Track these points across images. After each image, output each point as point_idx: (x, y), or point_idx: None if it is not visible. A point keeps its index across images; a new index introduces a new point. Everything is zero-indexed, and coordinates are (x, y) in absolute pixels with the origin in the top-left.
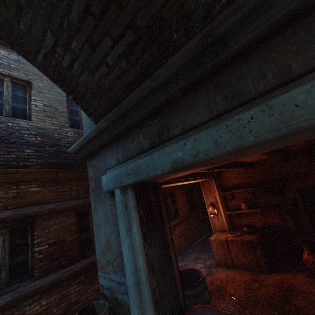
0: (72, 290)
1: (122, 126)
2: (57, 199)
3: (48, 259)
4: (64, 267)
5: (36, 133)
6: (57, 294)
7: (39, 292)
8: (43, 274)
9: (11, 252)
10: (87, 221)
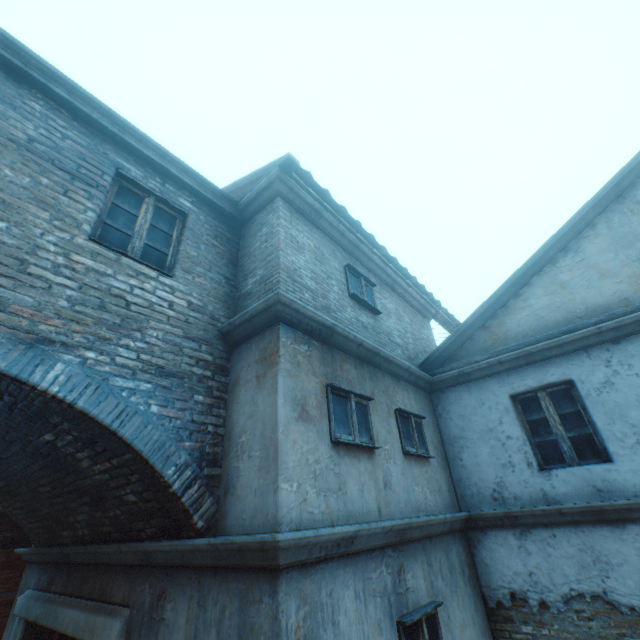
0: None
1: (43, 559)
2: None
3: None
4: None
5: None
6: None
7: None
8: None
9: None
10: None
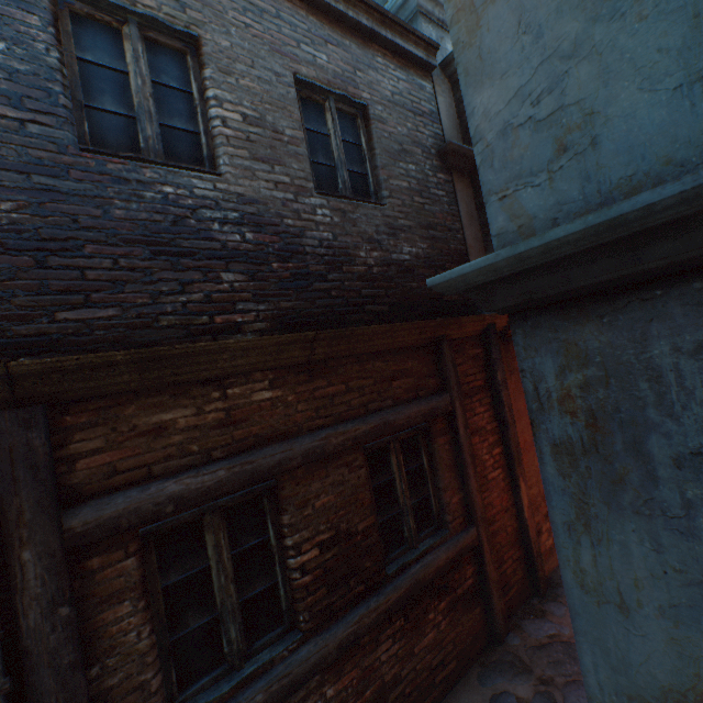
0: (381, 655)
1: None
2: (319, 418)
3: (324, 585)
4: (359, 602)
5: (239, 218)
6: (353, 668)
7: (319, 671)
8: (318, 625)
9: (235, 570)
10: (387, 472)
